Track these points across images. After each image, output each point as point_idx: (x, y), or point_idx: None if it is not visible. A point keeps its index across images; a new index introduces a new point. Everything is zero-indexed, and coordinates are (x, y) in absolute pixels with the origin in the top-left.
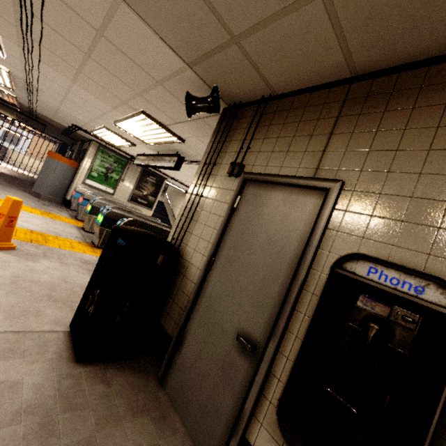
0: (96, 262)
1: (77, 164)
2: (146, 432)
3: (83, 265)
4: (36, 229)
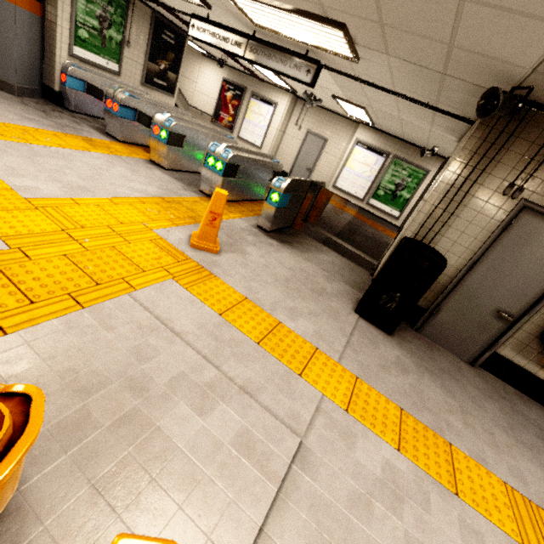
0: (253, 229)
1: (39, 5)
2: (442, 357)
3: (260, 240)
4: (155, 192)
